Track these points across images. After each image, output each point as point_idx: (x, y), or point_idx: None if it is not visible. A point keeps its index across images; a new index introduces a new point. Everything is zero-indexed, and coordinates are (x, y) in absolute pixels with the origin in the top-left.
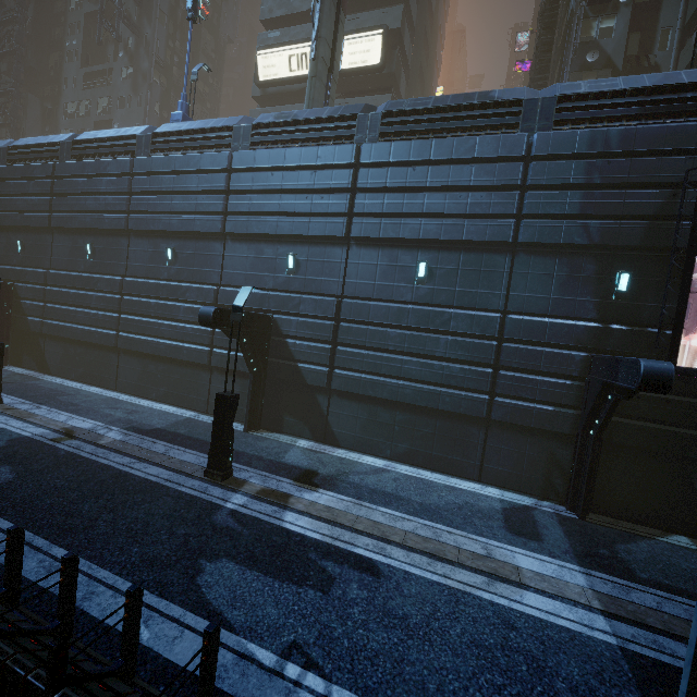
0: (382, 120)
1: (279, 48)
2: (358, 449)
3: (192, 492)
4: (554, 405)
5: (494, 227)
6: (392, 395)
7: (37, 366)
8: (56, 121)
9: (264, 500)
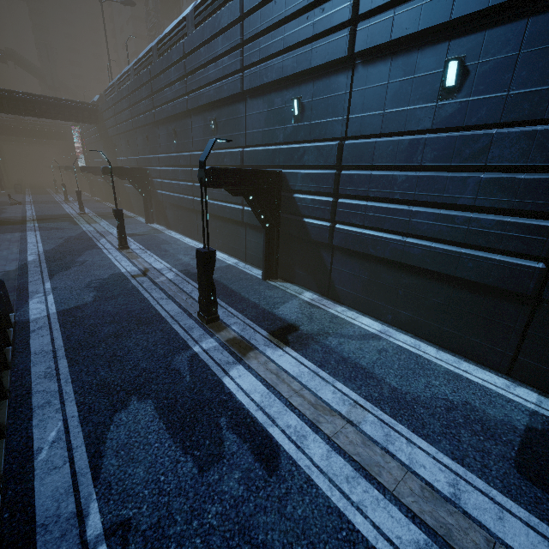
0: None
1: None
2: (358, 308)
3: (179, 330)
4: None
5: None
6: (395, 255)
7: (165, 224)
8: None
9: (228, 348)
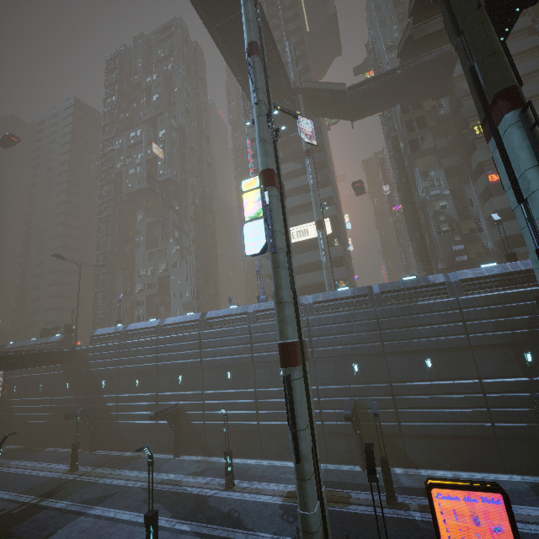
0: (381, 295)
1: None
2: (430, 467)
3: (394, 515)
4: (525, 422)
5: (458, 340)
6: (439, 432)
7: (202, 452)
8: (132, 280)
9: (426, 511)
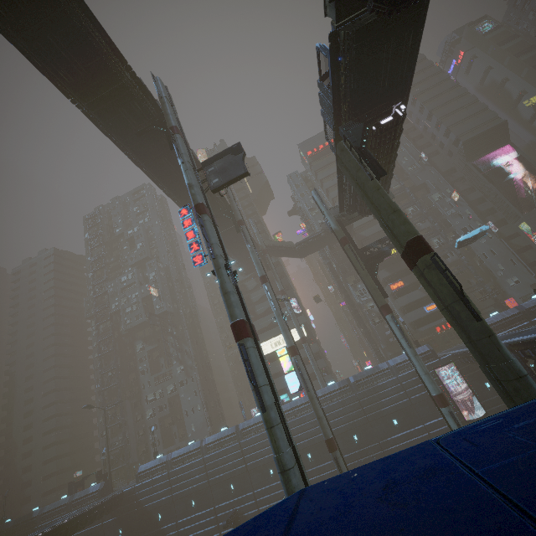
0: (356, 384)
1: (265, 343)
2: None
3: None
4: None
5: (405, 402)
6: None
7: None
8: (141, 407)
9: None
